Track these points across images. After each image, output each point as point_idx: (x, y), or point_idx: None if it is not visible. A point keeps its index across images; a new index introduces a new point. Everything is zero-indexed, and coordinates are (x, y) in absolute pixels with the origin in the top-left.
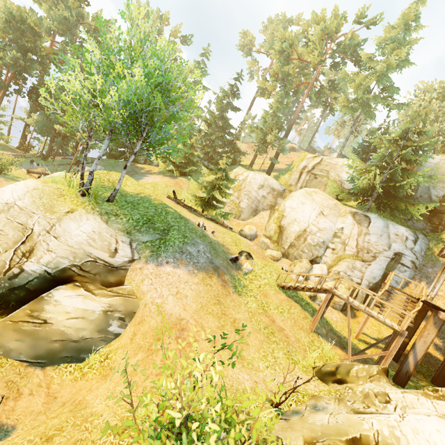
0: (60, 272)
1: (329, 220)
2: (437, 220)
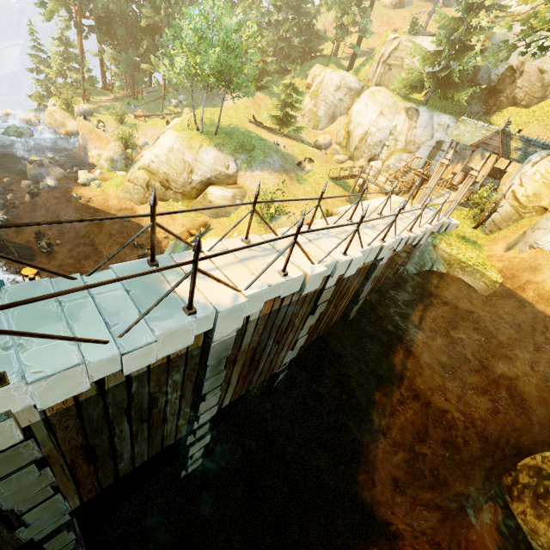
0: (207, 180)
1: (387, 119)
2: (493, 101)
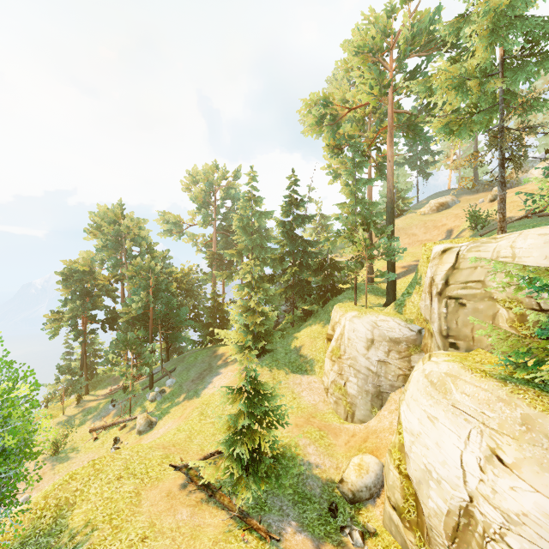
0: None
1: (529, 483)
2: None
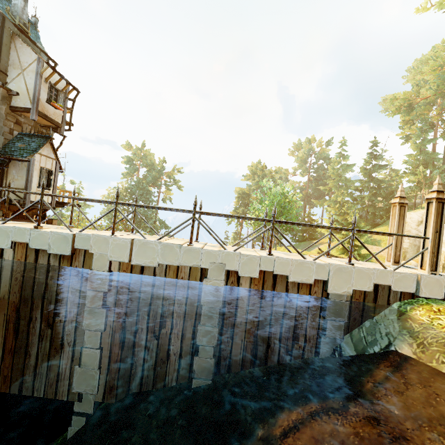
0: None
1: None
2: None
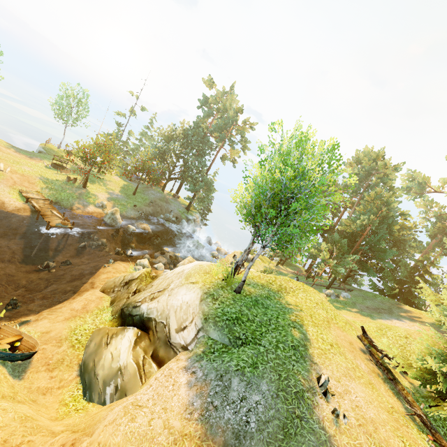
0: (147, 319)
1: None
2: None
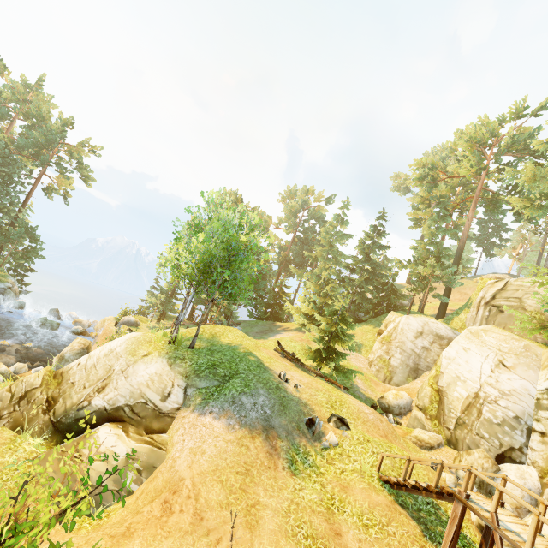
0: (114, 410)
1: (519, 375)
2: None
